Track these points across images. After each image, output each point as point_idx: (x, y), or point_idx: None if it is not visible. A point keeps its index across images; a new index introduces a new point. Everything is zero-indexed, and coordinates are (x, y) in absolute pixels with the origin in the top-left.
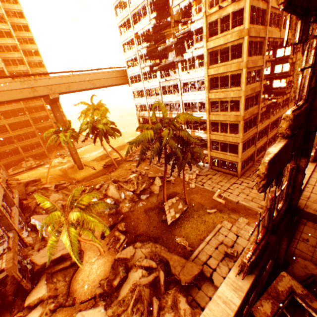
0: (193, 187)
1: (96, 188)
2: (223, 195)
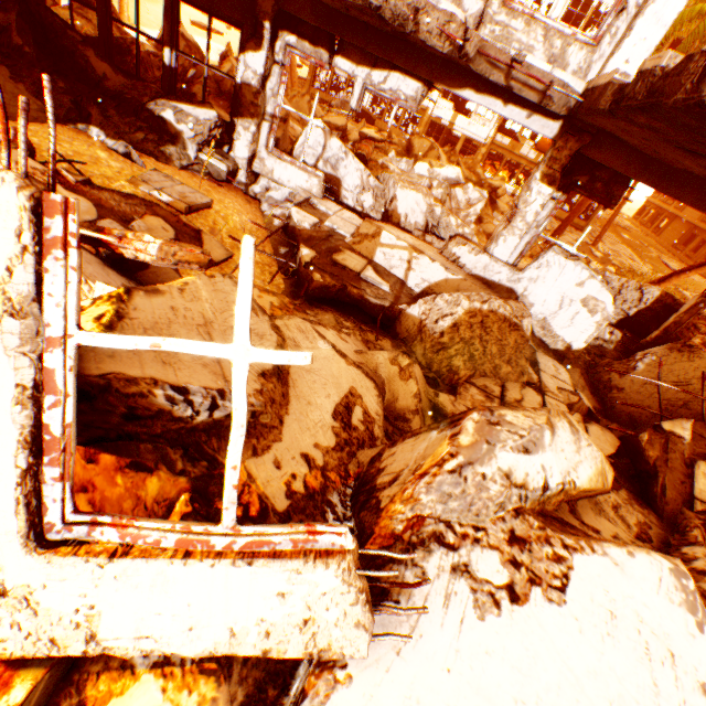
0: (548, 229)
1: (377, 138)
2: (609, 253)
